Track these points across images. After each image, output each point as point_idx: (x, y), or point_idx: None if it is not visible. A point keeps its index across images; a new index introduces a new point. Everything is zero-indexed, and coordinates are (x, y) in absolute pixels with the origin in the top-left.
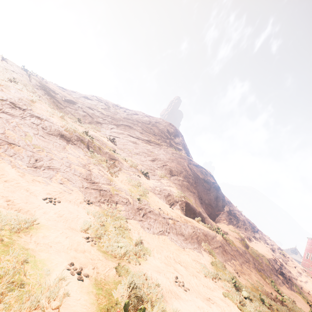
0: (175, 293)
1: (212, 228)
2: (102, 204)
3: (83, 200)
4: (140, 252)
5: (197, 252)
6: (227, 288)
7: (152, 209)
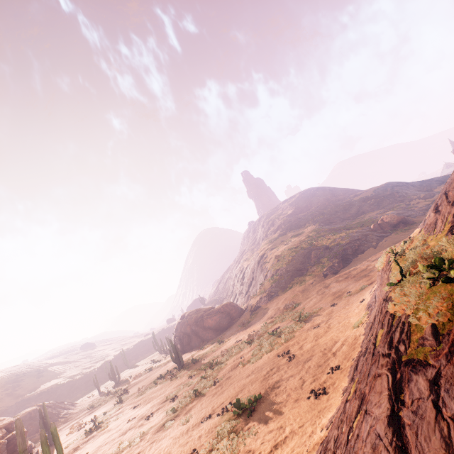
0: None
1: None
2: None
3: None
4: None
5: None
6: None
7: None
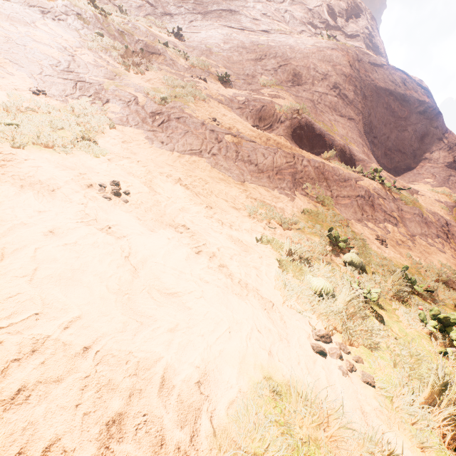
0: (50, 187)
1: (362, 173)
2: (72, 100)
3: (28, 89)
4: (53, 140)
5: (279, 193)
6: (301, 241)
7: (187, 116)
